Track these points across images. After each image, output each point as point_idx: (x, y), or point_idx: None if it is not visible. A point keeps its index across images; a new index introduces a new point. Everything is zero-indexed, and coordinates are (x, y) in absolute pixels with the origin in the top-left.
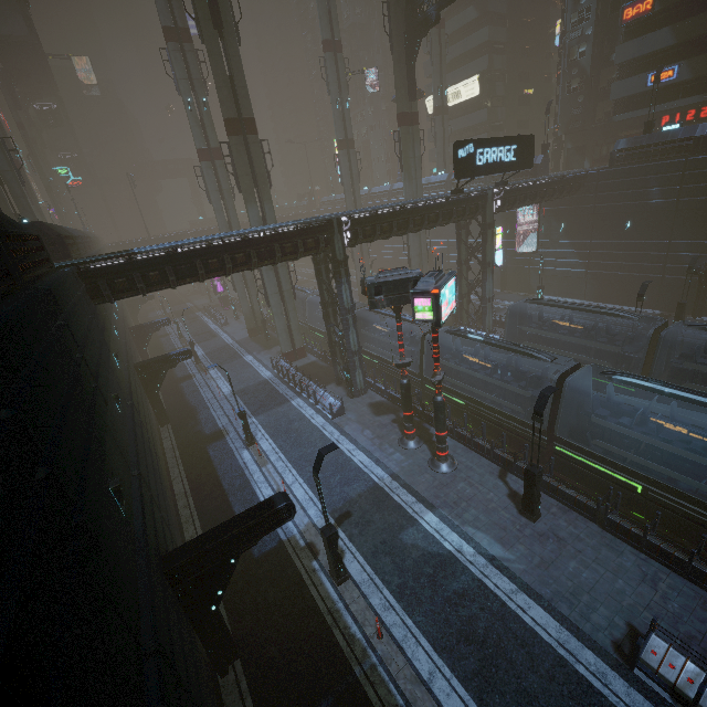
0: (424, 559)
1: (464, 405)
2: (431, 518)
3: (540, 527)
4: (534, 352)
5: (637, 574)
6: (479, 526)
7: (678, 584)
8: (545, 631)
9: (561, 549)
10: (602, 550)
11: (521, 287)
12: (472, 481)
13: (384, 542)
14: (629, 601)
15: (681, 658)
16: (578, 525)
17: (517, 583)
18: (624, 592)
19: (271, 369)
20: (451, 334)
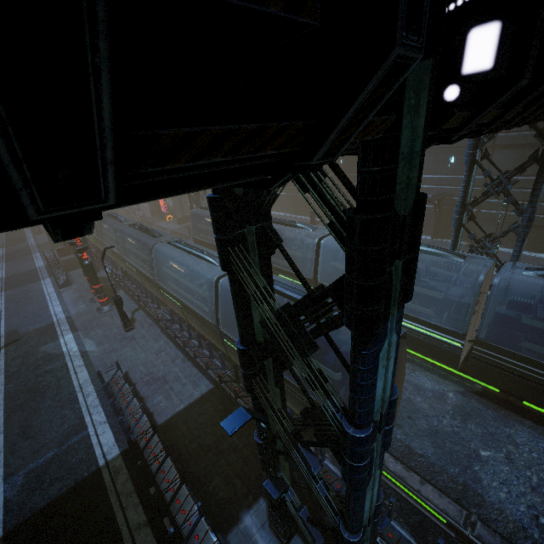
0: (43, 357)
1: (138, 273)
2: (69, 337)
3: (129, 334)
4: (152, 233)
5: (156, 350)
6: (94, 337)
7: (172, 352)
8: (78, 381)
9: (129, 343)
10: (150, 341)
11: None
12: (114, 315)
13: (26, 352)
14: (138, 362)
15: (121, 378)
16: (150, 331)
17: (86, 362)
18: (140, 358)
19: (46, 261)
20: (130, 226)
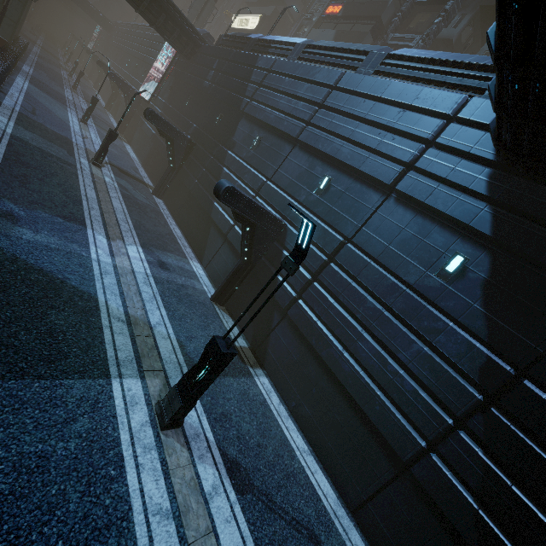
0: None
1: None
2: None
3: None
4: None
5: None
6: None
7: None
8: None
9: None
10: None
11: (130, 136)
12: None
13: None
14: None
15: None
16: None
17: None
18: None
19: None
20: None
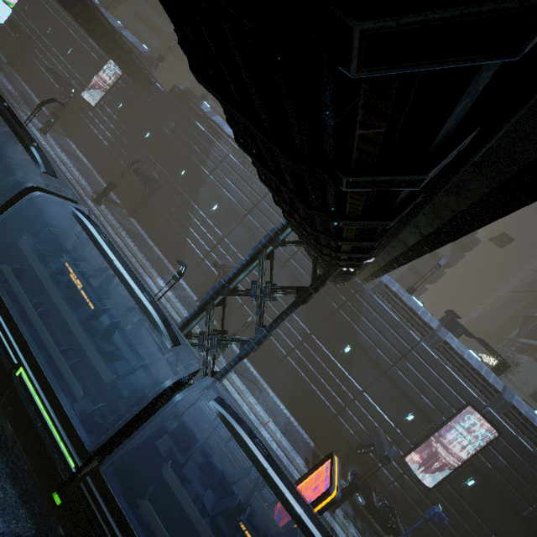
0: None
1: None
2: None
3: None
4: None
5: None
6: None
7: None
8: None
9: None
10: None
11: (67, 128)
12: None
13: None
14: None
15: None
16: None
17: None
18: None
19: None
20: None
